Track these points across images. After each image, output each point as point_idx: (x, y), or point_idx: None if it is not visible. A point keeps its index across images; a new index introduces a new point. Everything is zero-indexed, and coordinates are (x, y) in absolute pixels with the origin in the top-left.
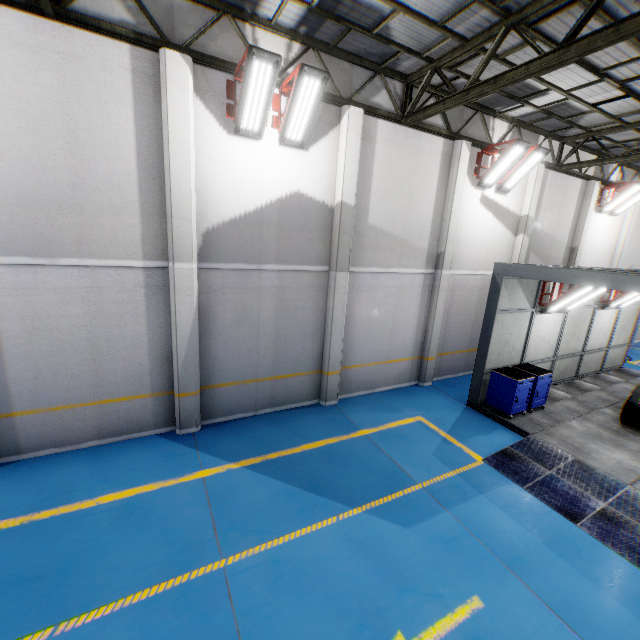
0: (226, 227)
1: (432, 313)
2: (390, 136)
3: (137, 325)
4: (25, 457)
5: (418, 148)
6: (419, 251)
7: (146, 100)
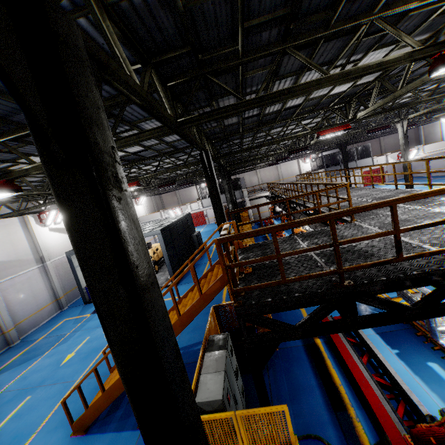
0: None
1: (51, 280)
2: None
3: None
4: None
5: (7, 225)
6: (30, 260)
7: None
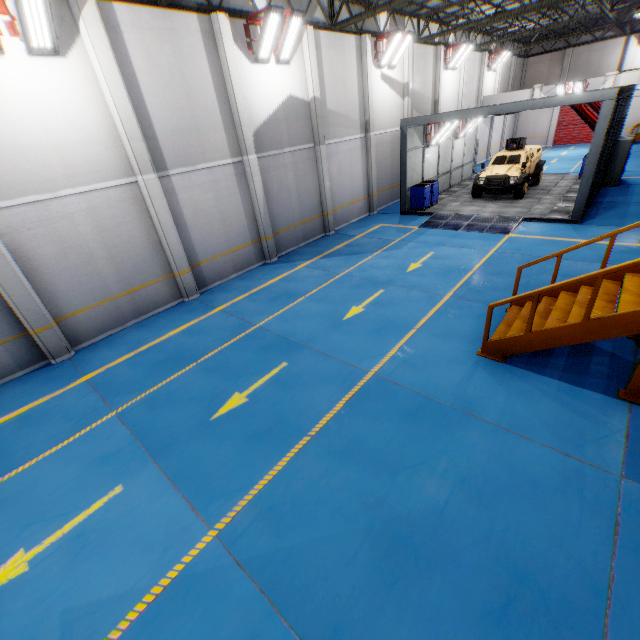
0: (262, 128)
1: (370, 164)
2: (328, 42)
3: (237, 200)
4: (209, 288)
5: (343, 47)
6: (355, 122)
7: (211, 51)
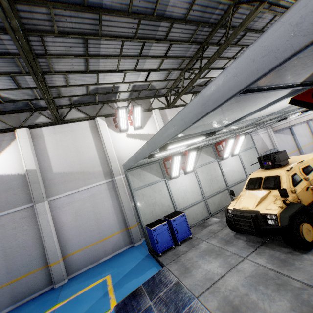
0: None
1: (120, 201)
2: (52, 131)
3: None
4: None
5: (73, 130)
6: (97, 173)
7: None
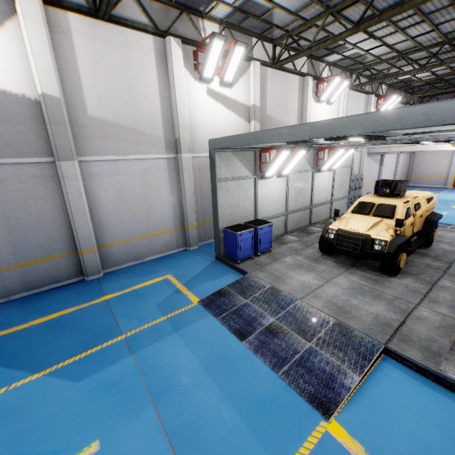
0: None
1: (182, 190)
2: (88, 31)
3: None
4: None
5: (126, 44)
6: (155, 139)
7: None
